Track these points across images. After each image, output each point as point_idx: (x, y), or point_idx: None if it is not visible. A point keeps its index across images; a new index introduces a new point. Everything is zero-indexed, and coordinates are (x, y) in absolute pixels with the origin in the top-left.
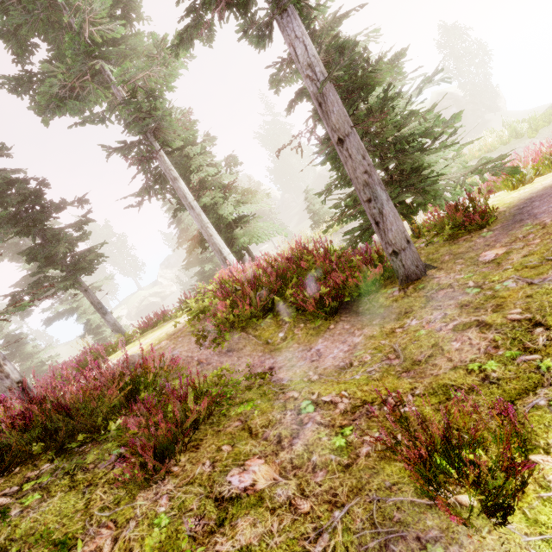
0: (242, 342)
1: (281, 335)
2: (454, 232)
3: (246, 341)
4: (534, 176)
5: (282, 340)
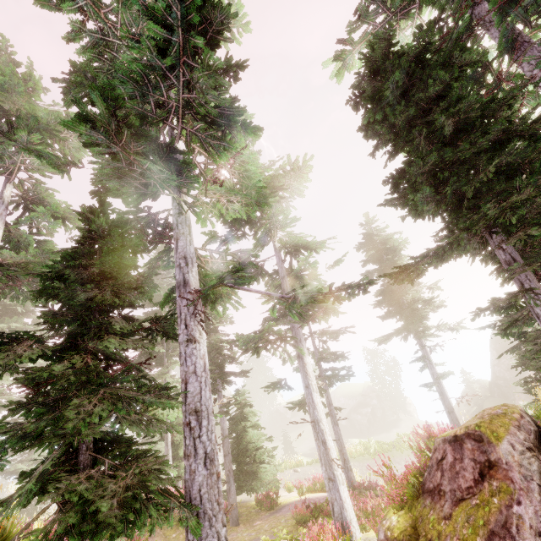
0: (157, 534)
1: (174, 536)
2: (261, 508)
3: (158, 534)
4: (306, 492)
5: (173, 538)
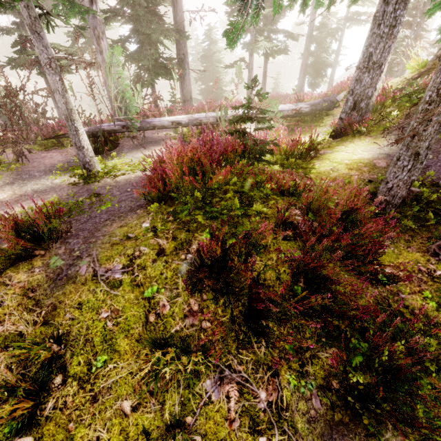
0: None
1: None
2: None
3: None
4: None
5: None
